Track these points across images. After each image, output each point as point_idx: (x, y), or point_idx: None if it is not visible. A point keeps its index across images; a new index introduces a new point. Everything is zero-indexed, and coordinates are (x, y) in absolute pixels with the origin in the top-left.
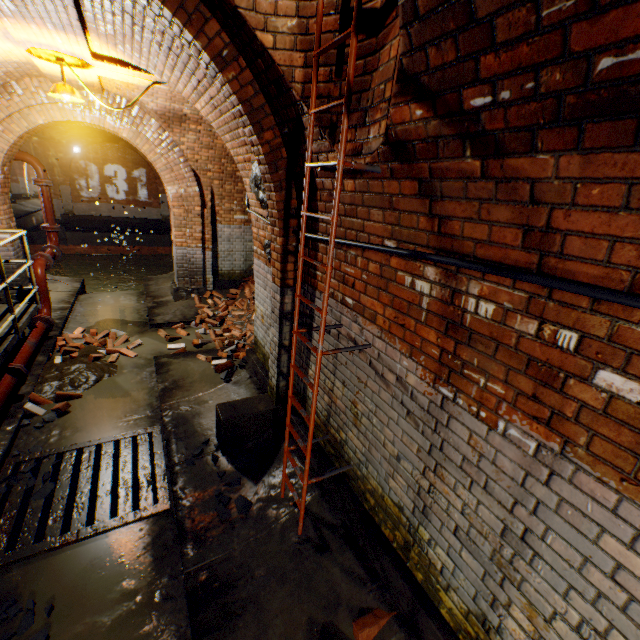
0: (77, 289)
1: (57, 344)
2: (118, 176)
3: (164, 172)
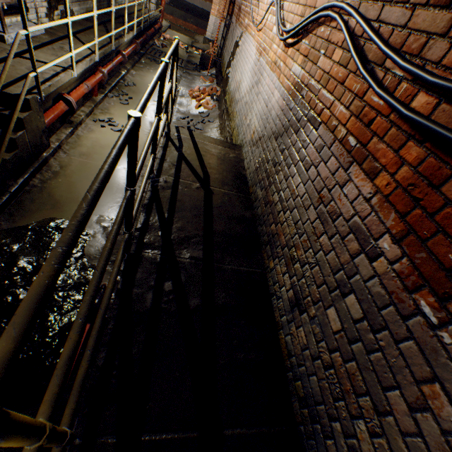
0: (168, 26)
1: (161, 36)
2: None
3: None
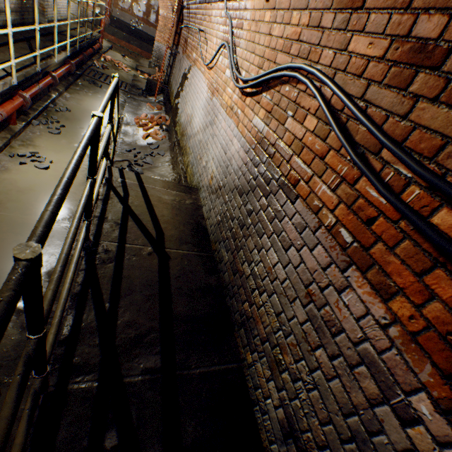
0: (110, 47)
1: (102, 56)
2: (142, 0)
3: (160, 2)
